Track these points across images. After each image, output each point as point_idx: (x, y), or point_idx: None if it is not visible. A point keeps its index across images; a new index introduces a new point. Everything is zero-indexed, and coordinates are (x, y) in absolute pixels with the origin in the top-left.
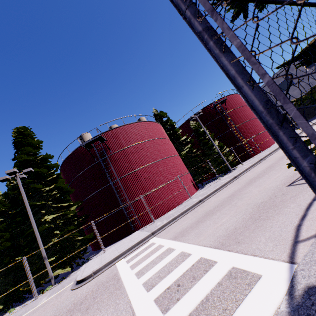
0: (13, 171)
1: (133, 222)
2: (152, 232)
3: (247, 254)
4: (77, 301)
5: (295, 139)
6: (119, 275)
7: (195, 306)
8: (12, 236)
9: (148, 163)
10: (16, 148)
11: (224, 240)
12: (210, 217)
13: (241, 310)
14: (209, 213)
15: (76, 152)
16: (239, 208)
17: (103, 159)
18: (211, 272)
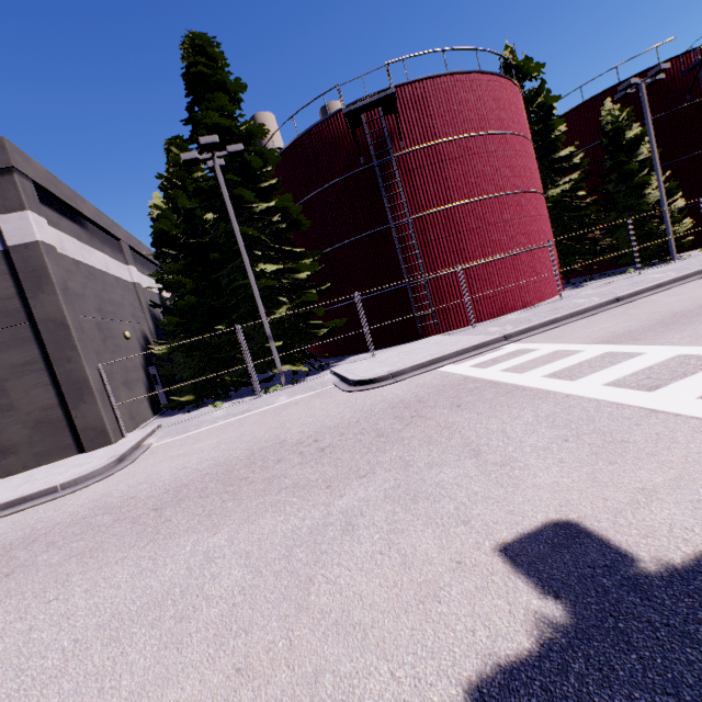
0: (214, 141)
1: (422, 319)
2: (506, 336)
3: None
4: (401, 400)
5: None
6: (484, 379)
7: None
8: (198, 288)
9: (483, 194)
10: (190, 94)
11: None
12: None
13: None
14: (693, 314)
15: (315, 134)
16: None
17: (383, 163)
18: None
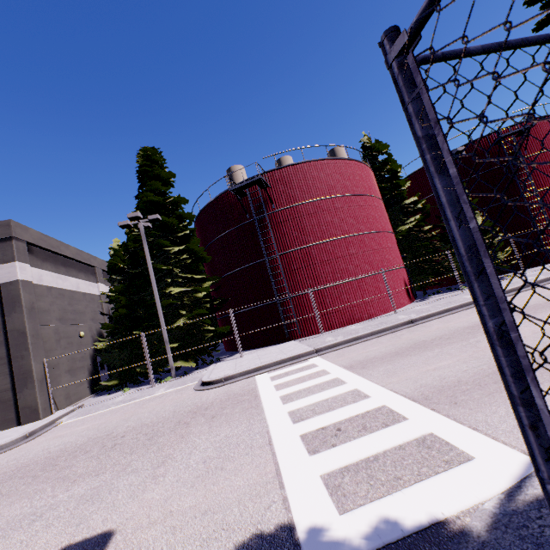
0: (136, 215)
1: (289, 326)
2: (316, 349)
3: (463, 424)
4: (201, 405)
5: (488, 296)
6: (257, 392)
7: (356, 460)
8: (130, 303)
9: (332, 237)
10: (140, 181)
11: (431, 393)
12: (420, 351)
13: (421, 487)
14: (420, 346)
15: (220, 200)
16: (480, 351)
17: (260, 218)
18: (393, 429)
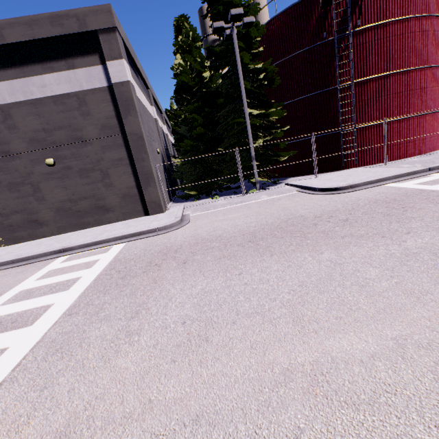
0: (240, 12)
1: (345, 157)
2: (430, 168)
3: None
4: (376, 199)
5: None
6: None
7: None
8: (204, 123)
9: (411, 66)
10: None
11: None
12: None
13: None
14: None
15: (291, 13)
16: None
17: (342, 37)
18: None
